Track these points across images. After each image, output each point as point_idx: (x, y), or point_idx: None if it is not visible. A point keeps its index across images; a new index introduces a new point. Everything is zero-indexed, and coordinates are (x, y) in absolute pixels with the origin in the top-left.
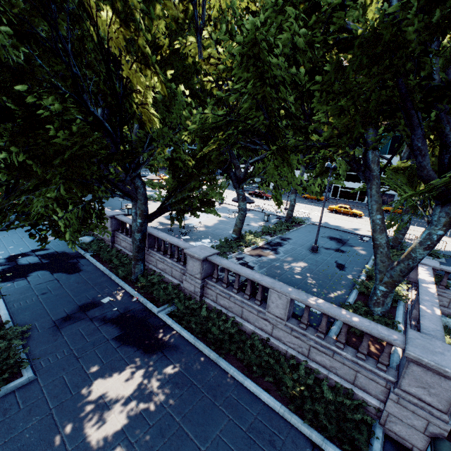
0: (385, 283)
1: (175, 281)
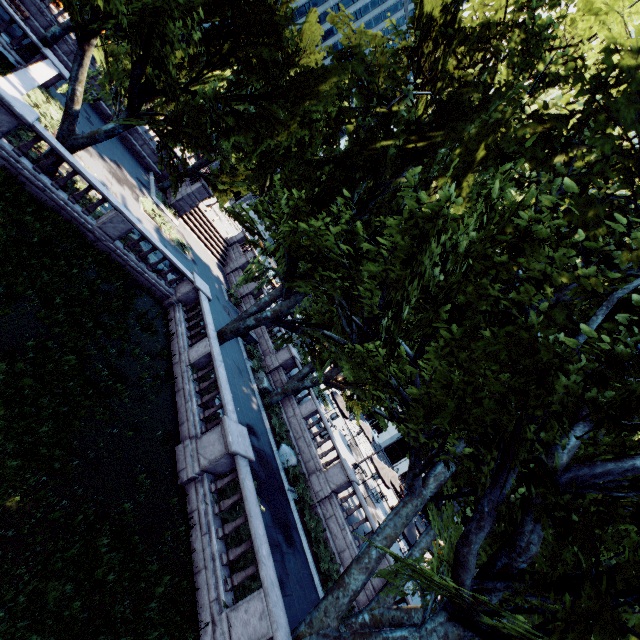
0: None
1: None
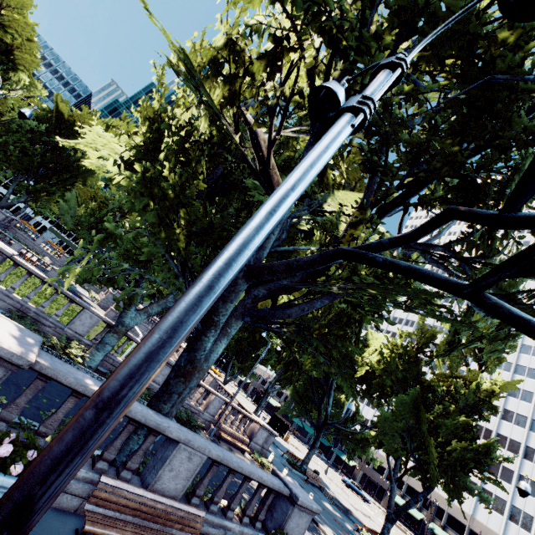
0: (1, 206)
1: None
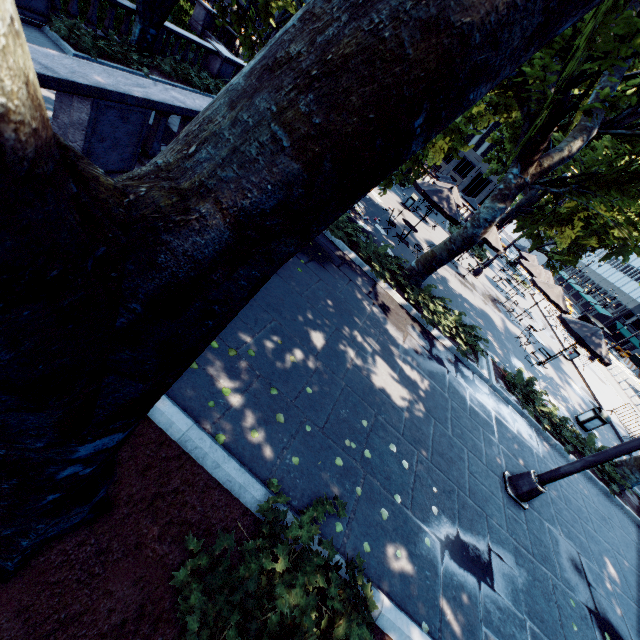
0: None
1: None
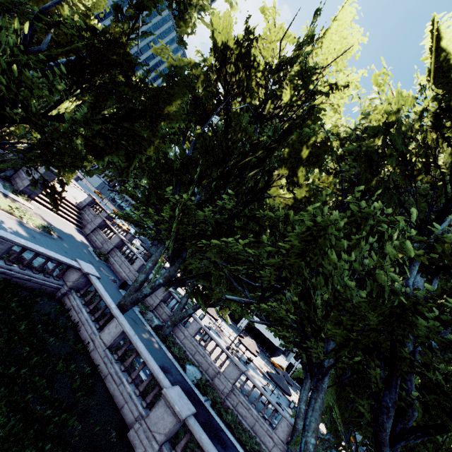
0: None
1: None
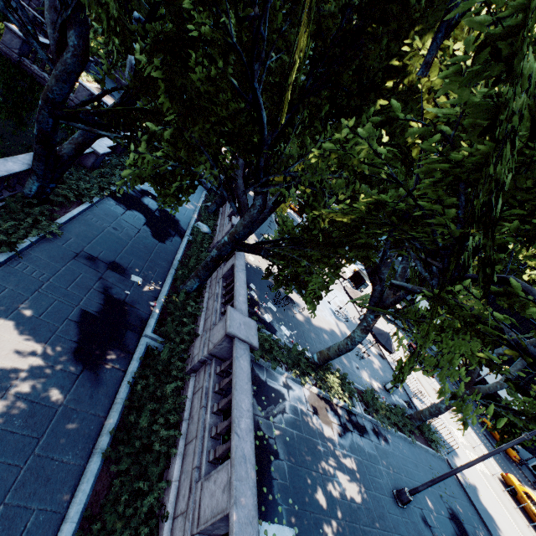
0: None
1: (200, 329)
